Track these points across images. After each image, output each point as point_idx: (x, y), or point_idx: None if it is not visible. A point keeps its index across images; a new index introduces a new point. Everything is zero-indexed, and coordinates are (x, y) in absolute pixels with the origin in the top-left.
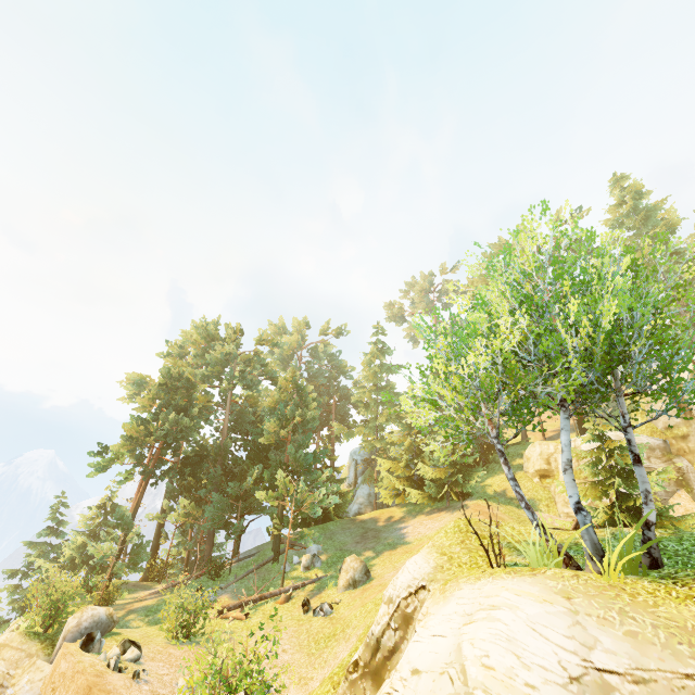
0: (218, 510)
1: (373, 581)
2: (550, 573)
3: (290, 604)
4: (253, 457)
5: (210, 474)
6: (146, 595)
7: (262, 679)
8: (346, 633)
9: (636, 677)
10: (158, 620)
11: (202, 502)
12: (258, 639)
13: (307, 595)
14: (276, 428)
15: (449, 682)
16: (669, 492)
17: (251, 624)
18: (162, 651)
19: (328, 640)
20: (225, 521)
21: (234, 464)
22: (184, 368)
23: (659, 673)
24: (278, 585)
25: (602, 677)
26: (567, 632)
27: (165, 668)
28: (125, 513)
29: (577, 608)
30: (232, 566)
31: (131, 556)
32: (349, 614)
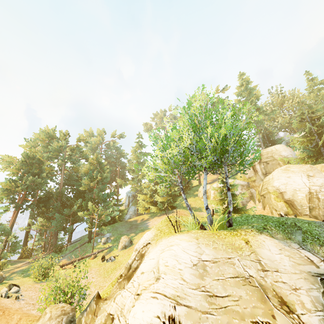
0: (59, 222)
1: (133, 245)
2: (193, 232)
3: (96, 259)
4: (77, 196)
5: (54, 205)
6: (21, 265)
7: (79, 287)
8: (120, 266)
9: (214, 261)
10: (28, 275)
11: (50, 219)
12: (78, 272)
13: (104, 254)
14: (88, 182)
15: (153, 273)
16: (247, 201)
17: (77, 269)
18: (31, 286)
19: (113, 270)
20: (63, 227)
21: (67, 200)
22: (36, 153)
23: (221, 259)
24: (90, 252)
25: (203, 263)
26: (195, 250)
27: (33, 293)
28: (6, 227)
29: (199, 242)
30: (68, 246)
31: (11, 247)
32: (122, 259)
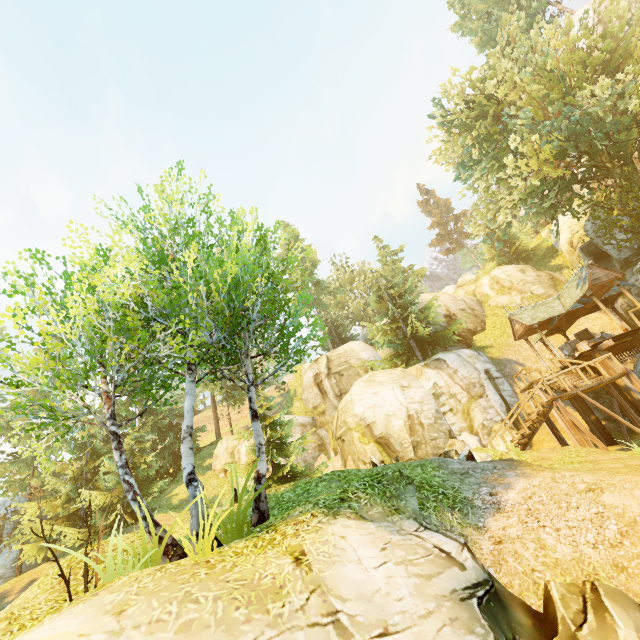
0: None
1: None
2: (121, 582)
3: None
4: None
5: None
6: None
7: None
8: None
9: None
10: None
11: None
12: None
13: None
14: None
15: None
16: (315, 457)
17: None
18: None
19: None
20: None
21: None
22: None
23: None
24: None
25: None
26: None
27: None
28: None
29: (124, 624)
30: None
31: None
32: None
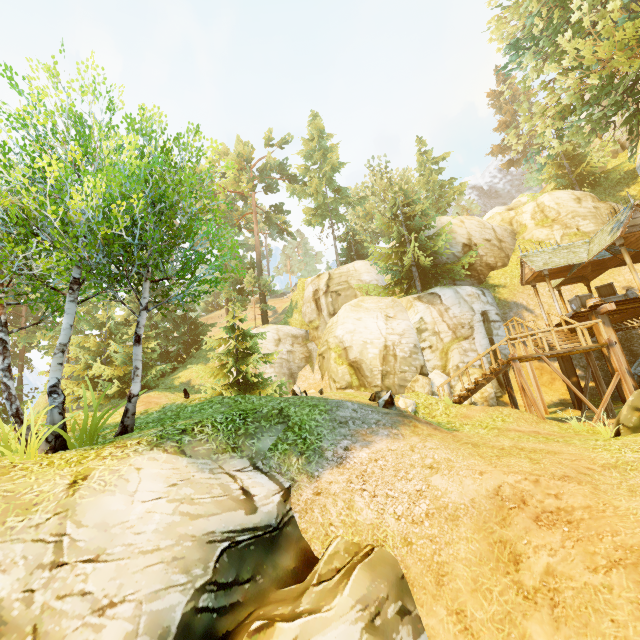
0: None
1: None
2: None
3: None
4: None
5: None
6: None
7: None
8: None
9: None
10: None
11: None
12: None
13: None
14: None
15: None
16: (300, 367)
17: None
18: None
19: None
20: None
21: None
22: None
23: None
24: None
25: None
26: None
27: None
28: None
29: None
30: None
31: None
32: None
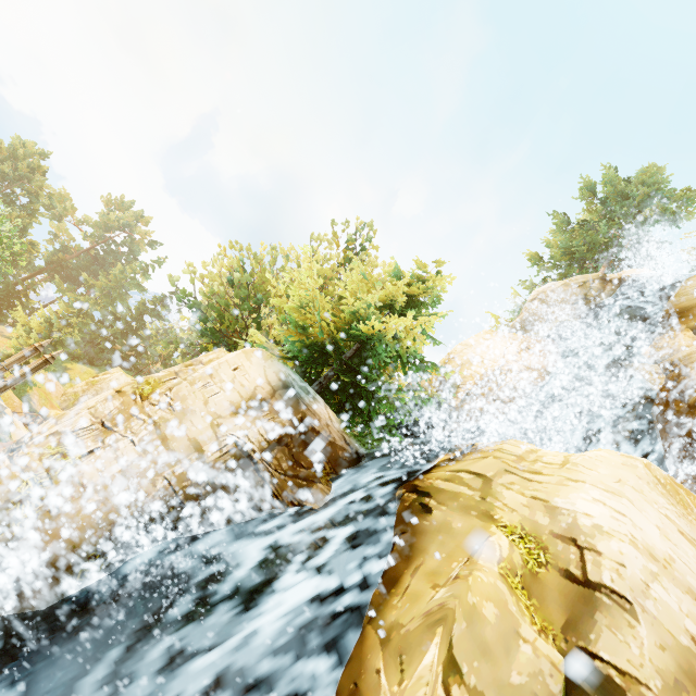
0: None
1: None
2: None
3: None
4: None
5: None
6: None
7: None
8: None
9: None
10: None
11: None
12: None
13: None
14: None
15: None
16: None
17: None
18: None
19: None
20: None
21: None
22: None
23: None
24: None
25: None
26: None
27: None
28: None
29: None
30: None
31: None
32: None
